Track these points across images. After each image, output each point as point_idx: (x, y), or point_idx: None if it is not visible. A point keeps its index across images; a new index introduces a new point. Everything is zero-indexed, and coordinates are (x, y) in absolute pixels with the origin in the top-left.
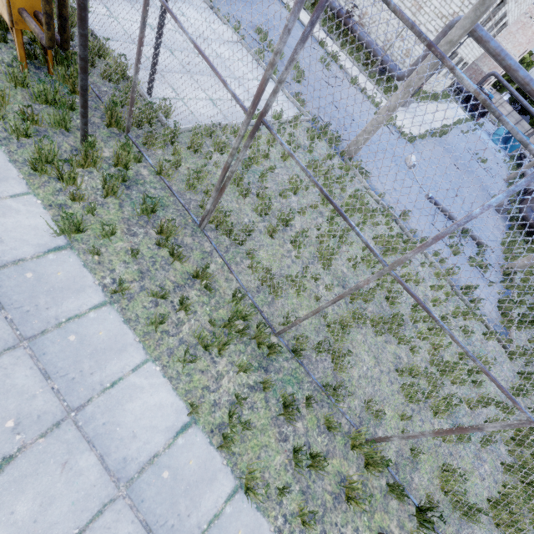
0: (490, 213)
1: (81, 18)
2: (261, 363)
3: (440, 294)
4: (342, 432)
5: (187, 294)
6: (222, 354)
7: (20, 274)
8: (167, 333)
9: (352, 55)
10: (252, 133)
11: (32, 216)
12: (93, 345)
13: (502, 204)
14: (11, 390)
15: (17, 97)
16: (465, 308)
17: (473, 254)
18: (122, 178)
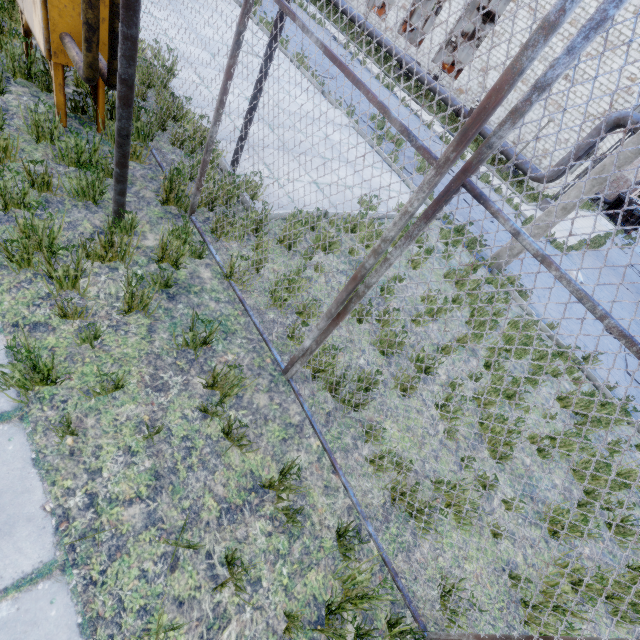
0: None
1: (126, 5)
2: None
3: None
4: None
5: (244, 532)
6: None
7: None
8: None
9: None
10: (432, 209)
11: None
12: None
13: None
14: None
15: (36, 153)
16: None
17: None
18: (164, 281)
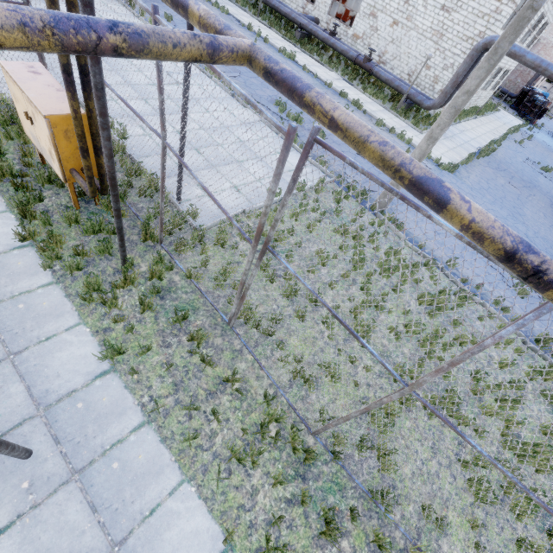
0: None
1: (112, 185)
2: (298, 470)
3: (507, 351)
4: (397, 549)
5: (219, 401)
6: (255, 467)
7: (73, 405)
8: (201, 447)
9: (376, 96)
10: (260, 256)
11: (82, 345)
12: (133, 470)
13: None
14: (64, 528)
15: (72, 234)
16: (544, 365)
17: None
18: (156, 291)
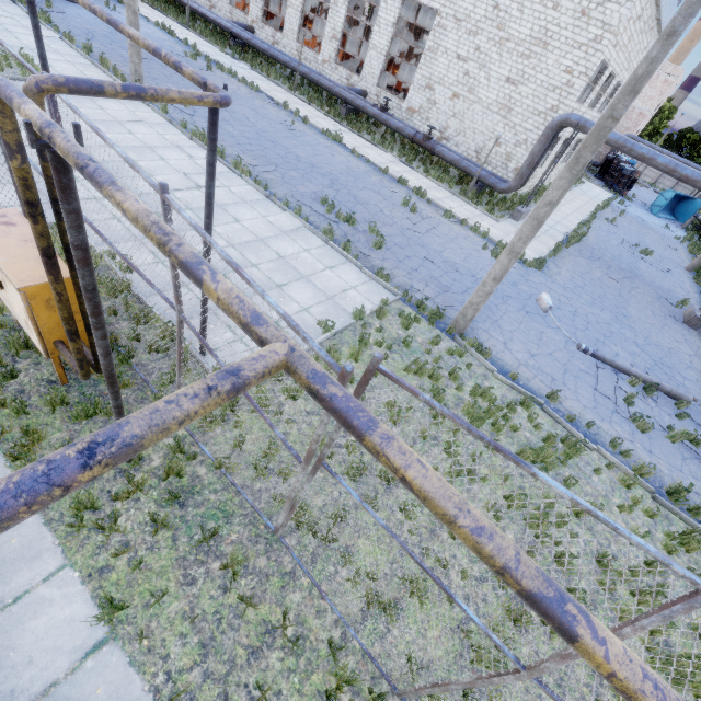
0: (679, 333)
1: (109, 383)
2: None
3: (635, 514)
4: None
5: (266, 663)
6: None
7: None
8: None
9: (440, 180)
10: (313, 471)
11: (67, 602)
12: None
13: (693, 315)
14: None
15: (56, 422)
16: (683, 529)
17: (671, 417)
18: (174, 497)
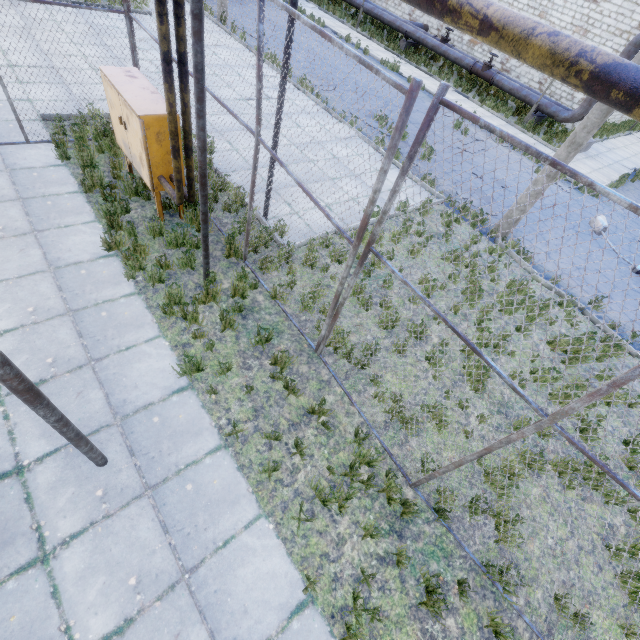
0: None
1: (202, 184)
2: (393, 525)
3: None
4: None
5: (302, 434)
6: (342, 512)
7: (149, 418)
8: (281, 482)
9: (496, 109)
10: (361, 261)
11: (161, 359)
12: (207, 495)
13: None
14: (135, 544)
15: (155, 246)
16: None
17: None
18: (238, 309)
